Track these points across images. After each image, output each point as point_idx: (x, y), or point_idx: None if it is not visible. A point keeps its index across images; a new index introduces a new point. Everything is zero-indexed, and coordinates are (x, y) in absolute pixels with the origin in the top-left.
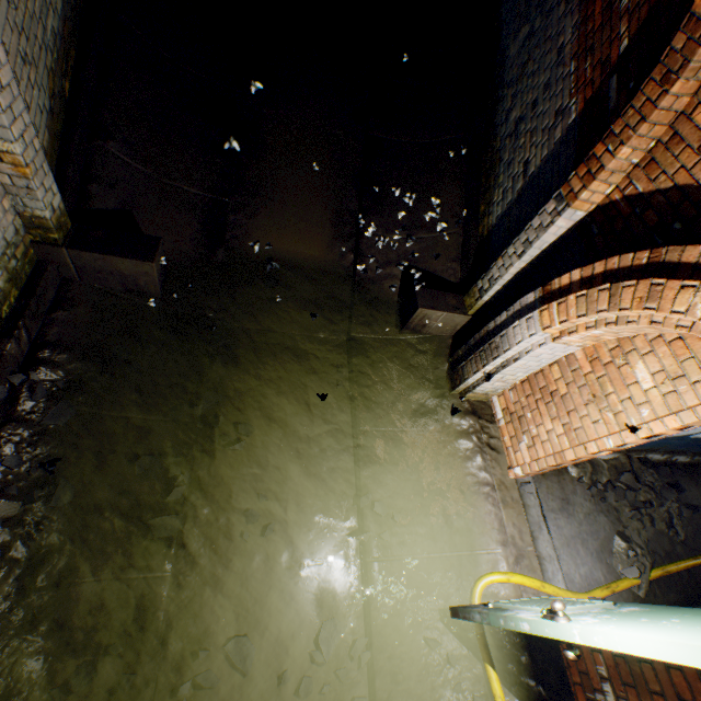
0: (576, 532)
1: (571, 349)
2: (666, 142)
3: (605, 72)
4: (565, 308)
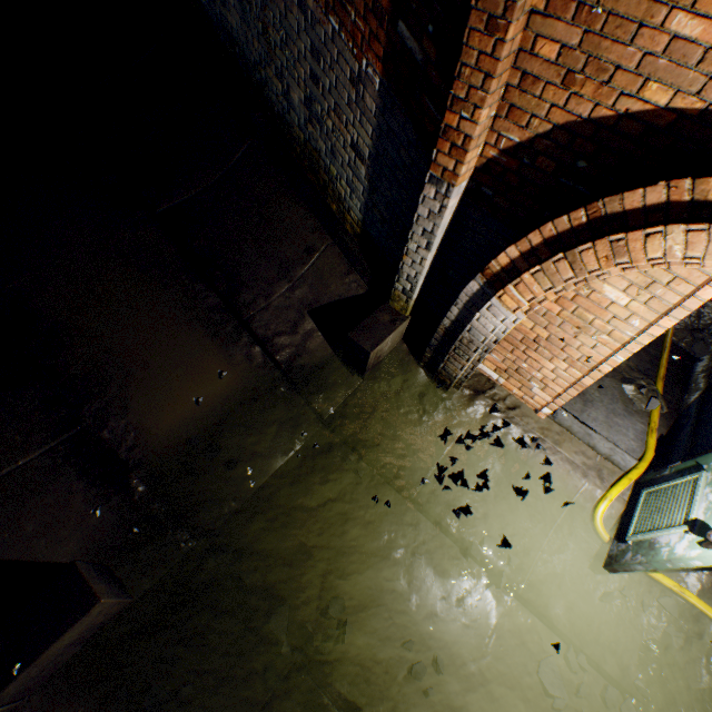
0: (605, 410)
1: None
2: (519, 85)
3: (384, 21)
4: (526, 287)
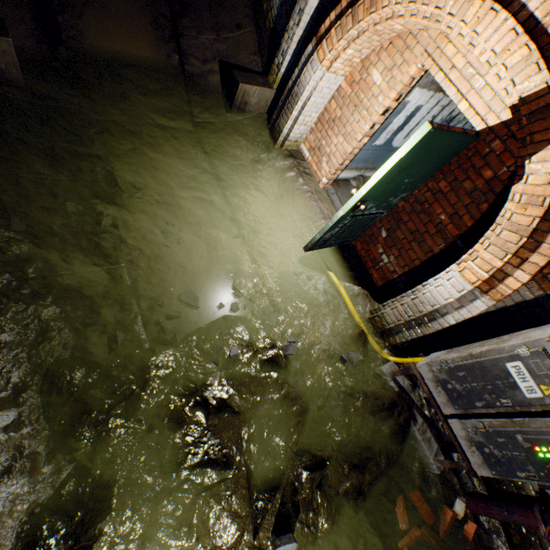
0: None
1: (339, 81)
2: None
3: None
4: (331, 41)
